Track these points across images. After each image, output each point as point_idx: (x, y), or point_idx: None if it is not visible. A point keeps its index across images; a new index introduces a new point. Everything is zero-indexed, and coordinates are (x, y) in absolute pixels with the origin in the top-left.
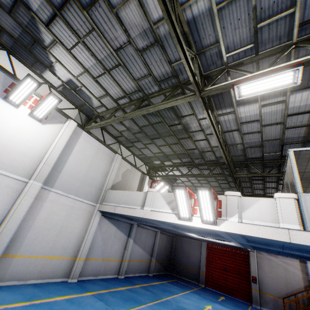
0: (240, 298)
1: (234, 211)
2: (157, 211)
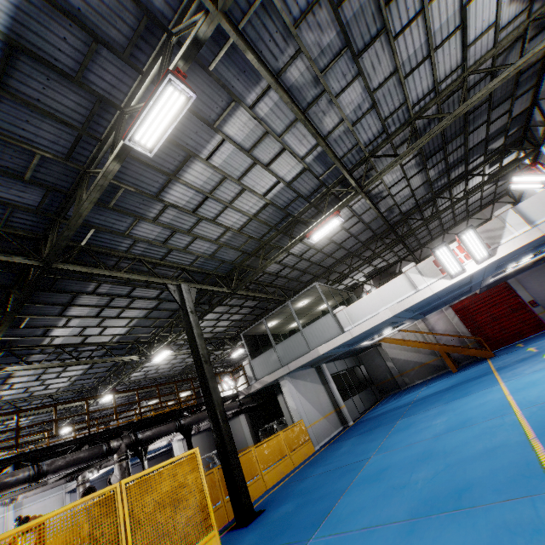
0: None
1: None
2: None
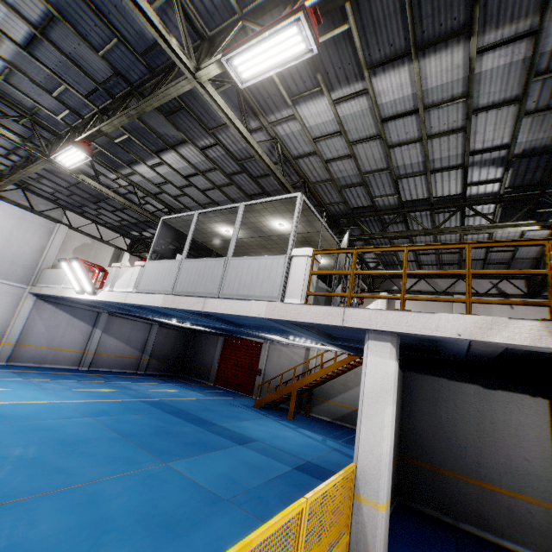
0: (245, 393)
1: (110, 281)
2: (67, 288)
